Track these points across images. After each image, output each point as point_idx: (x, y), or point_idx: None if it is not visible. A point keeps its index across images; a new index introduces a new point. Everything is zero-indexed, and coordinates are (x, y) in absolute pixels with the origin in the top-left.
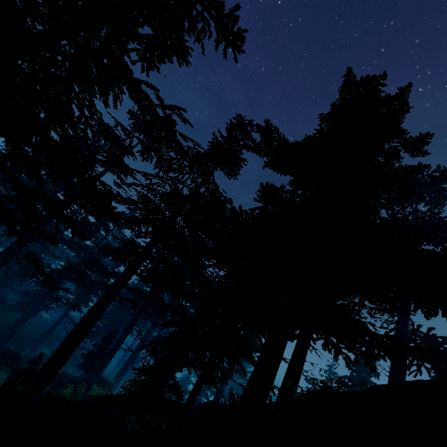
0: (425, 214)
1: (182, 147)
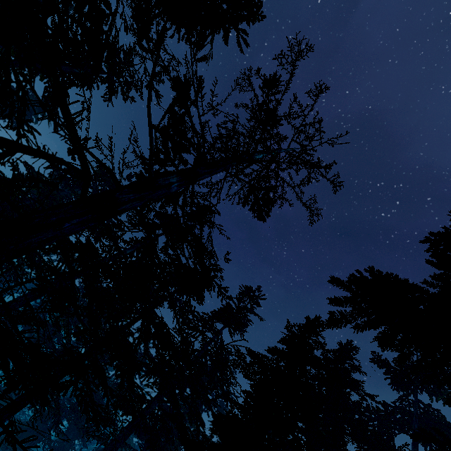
0: (427, 407)
1: (199, 313)
